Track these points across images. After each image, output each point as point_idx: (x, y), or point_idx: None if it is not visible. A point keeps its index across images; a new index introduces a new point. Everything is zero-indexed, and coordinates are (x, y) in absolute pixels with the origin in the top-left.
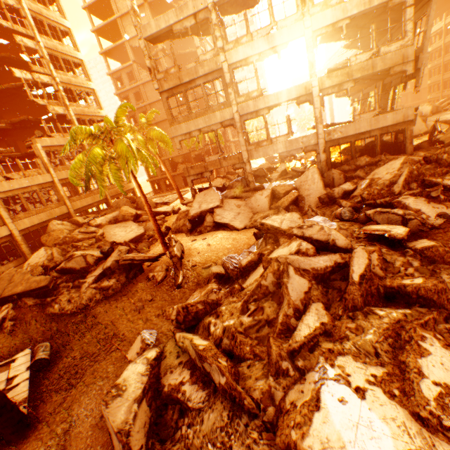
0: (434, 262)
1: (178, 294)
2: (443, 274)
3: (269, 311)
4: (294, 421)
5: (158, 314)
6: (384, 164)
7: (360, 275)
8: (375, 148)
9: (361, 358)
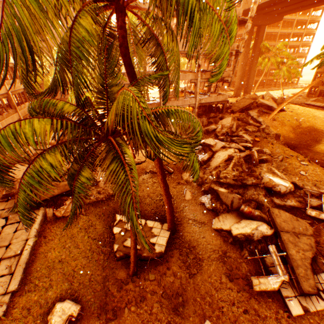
0: (259, 153)
1: (174, 176)
2: (263, 156)
3: (240, 169)
4: (271, 182)
5: (176, 184)
6: (220, 118)
7: (257, 157)
8: (214, 109)
9: (267, 173)
